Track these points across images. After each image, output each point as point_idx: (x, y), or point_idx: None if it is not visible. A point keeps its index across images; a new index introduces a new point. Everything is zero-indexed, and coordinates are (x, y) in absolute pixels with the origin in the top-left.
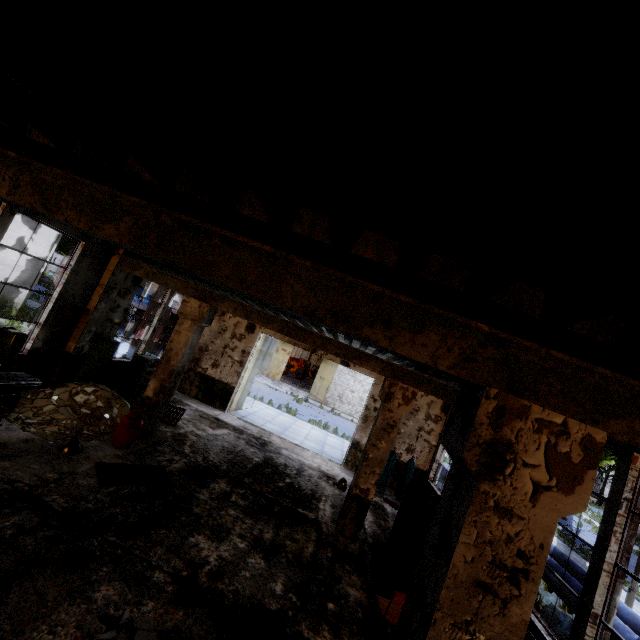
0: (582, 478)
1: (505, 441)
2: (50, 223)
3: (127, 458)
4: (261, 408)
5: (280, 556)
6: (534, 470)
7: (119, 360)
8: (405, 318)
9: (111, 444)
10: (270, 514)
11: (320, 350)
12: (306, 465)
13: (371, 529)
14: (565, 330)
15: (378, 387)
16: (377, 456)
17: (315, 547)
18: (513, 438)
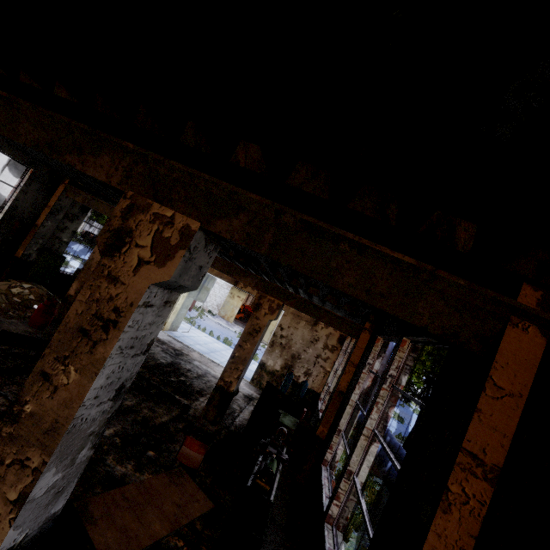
0: (174, 256)
1: (128, 229)
2: (0, 148)
3: (35, 335)
4: (200, 335)
5: (129, 416)
6: (142, 250)
7: (68, 274)
8: (89, 145)
9: (28, 324)
10: (144, 392)
11: (241, 284)
12: (211, 374)
13: (240, 423)
14: (187, 147)
15: (286, 318)
16: (242, 355)
17: (170, 419)
18: (134, 227)
